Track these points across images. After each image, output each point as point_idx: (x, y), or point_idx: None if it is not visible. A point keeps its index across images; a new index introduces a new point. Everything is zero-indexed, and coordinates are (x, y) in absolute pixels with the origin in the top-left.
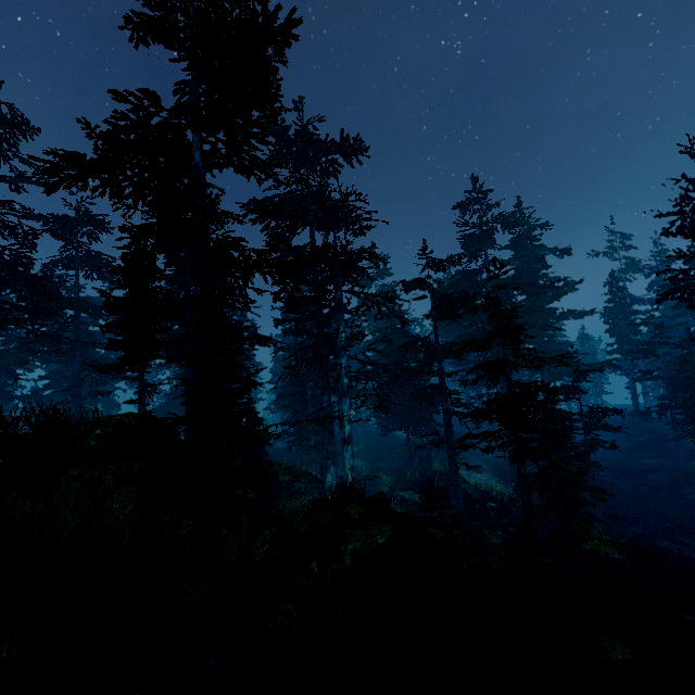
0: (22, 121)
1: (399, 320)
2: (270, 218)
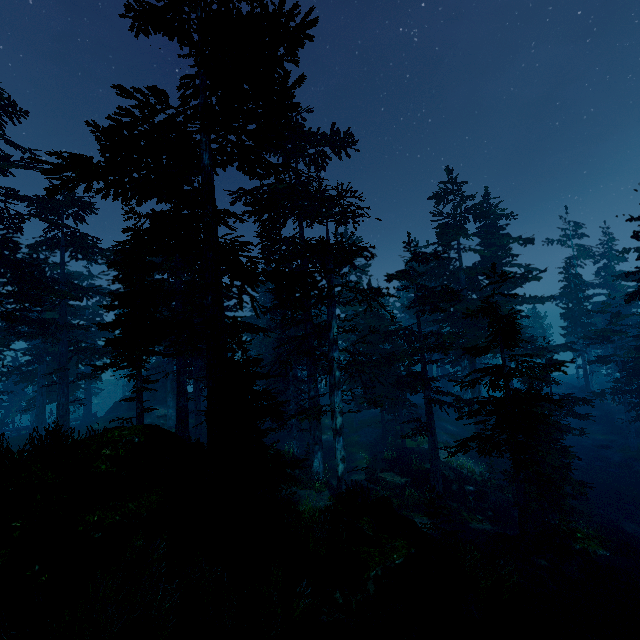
0: (8, 103)
1: (375, 304)
2: (264, 211)
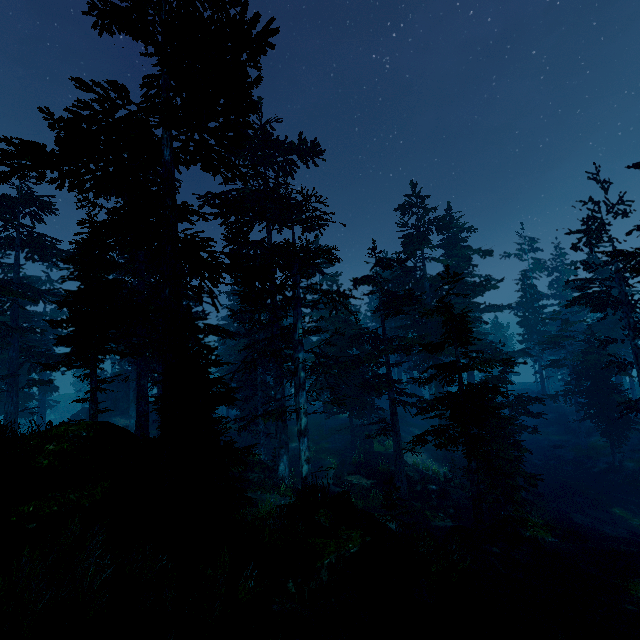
0: None
1: (344, 311)
2: (231, 214)
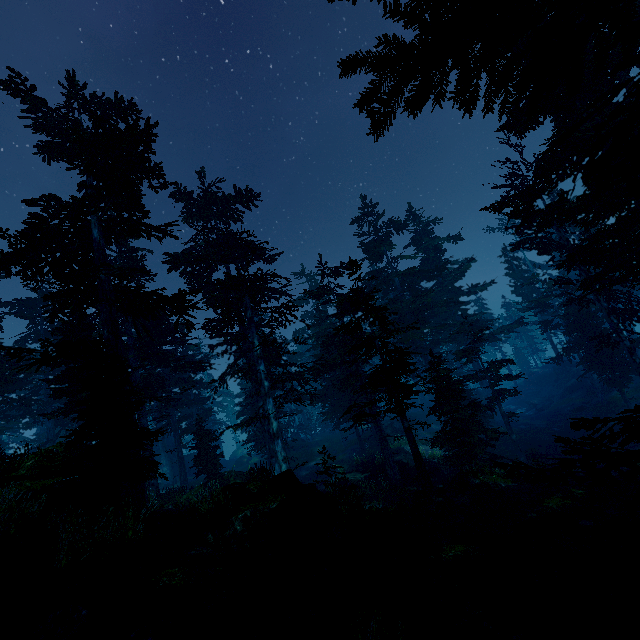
0: None
1: (326, 325)
2: (184, 265)
